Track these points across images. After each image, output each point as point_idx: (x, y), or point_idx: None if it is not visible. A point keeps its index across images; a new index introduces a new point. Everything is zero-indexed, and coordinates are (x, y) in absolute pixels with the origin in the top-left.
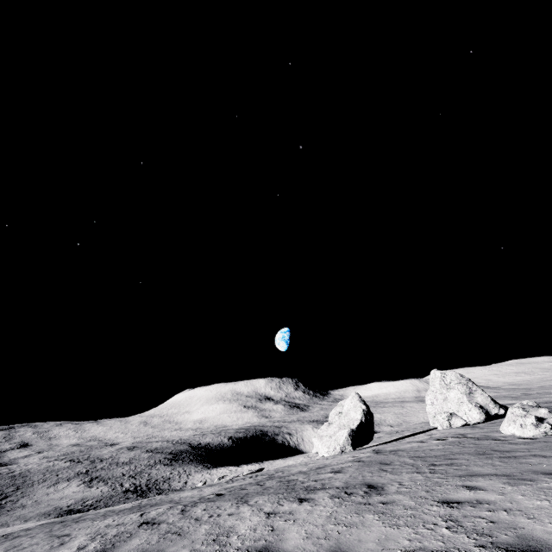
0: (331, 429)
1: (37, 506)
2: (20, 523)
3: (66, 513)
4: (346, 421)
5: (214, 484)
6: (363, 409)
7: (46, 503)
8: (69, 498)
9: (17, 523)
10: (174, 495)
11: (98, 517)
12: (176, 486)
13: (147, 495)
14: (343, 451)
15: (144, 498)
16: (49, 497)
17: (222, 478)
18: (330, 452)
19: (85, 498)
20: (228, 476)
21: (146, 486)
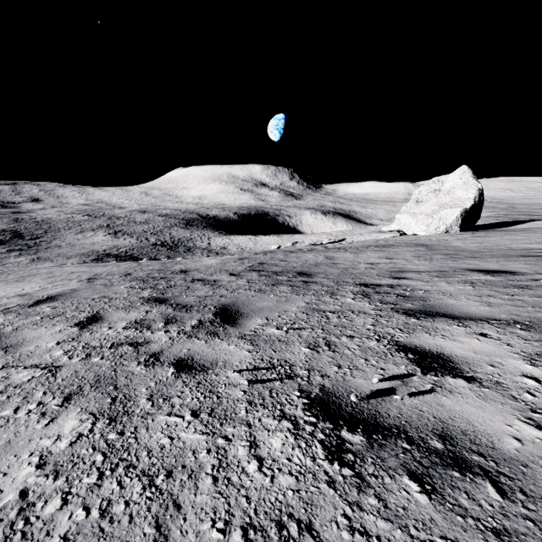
0: (426, 208)
1: (73, 248)
2: (63, 260)
3: (105, 256)
4: (448, 200)
5: (305, 249)
6: (479, 188)
7: (80, 246)
8: (101, 245)
9: (60, 259)
10: (285, 257)
11: (263, 290)
12: (201, 245)
13: (177, 250)
14: (447, 232)
15: (175, 251)
16: (81, 242)
17: (296, 244)
18: (430, 231)
19: (117, 246)
20: (303, 243)
21: (172, 243)
